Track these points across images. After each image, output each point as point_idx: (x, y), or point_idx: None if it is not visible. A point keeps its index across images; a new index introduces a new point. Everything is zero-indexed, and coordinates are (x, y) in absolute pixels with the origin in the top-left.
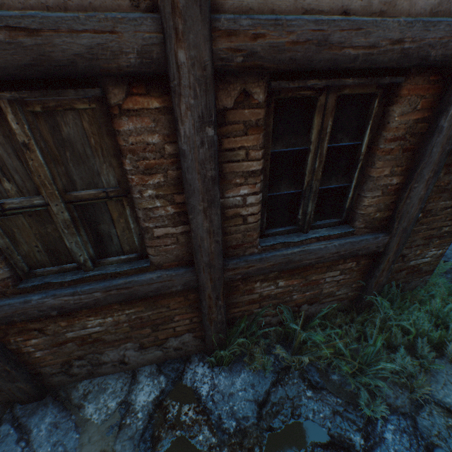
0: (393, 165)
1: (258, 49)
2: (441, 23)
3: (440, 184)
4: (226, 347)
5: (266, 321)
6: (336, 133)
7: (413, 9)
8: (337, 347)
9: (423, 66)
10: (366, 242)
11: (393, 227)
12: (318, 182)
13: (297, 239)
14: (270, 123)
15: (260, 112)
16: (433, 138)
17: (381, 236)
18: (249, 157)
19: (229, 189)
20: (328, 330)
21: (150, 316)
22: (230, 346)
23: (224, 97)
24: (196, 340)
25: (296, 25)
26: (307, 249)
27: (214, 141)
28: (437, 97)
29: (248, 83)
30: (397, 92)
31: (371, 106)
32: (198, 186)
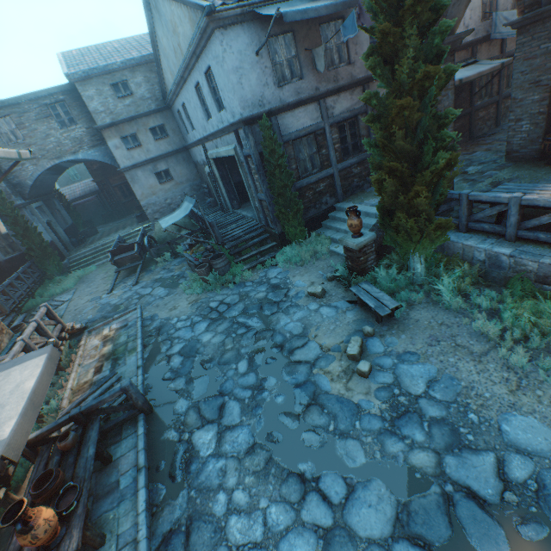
0: None
1: None
2: None
3: None
4: None
5: None
6: None
7: None
8: None
9: None
10: None
11: None
12: None
13: None
14: None
15: None
16: None
17: None
18: None
19: None
20: None
21: None
22: None
23: None
24: None
25: None
26: None
27: None
28: None
29: None
30: None
31: None
32: None
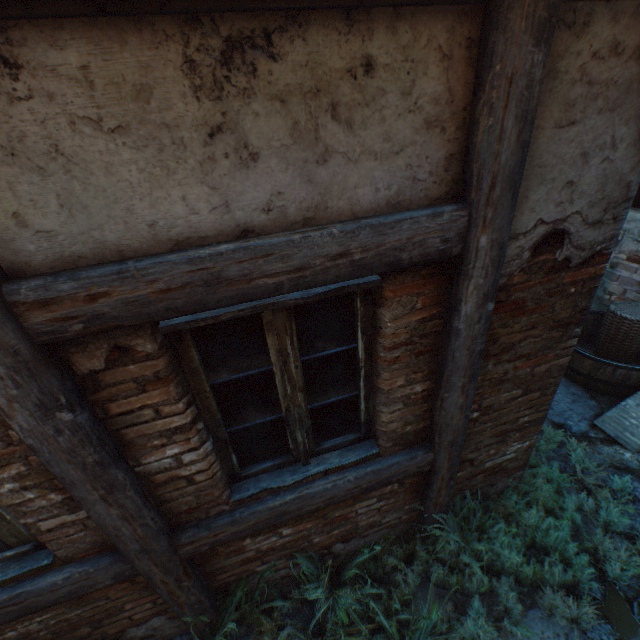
0: (408, 372)
1: (105, 309)
2: (403, 222)
3: (493, 376)
4: (219, 627)
5: (282, 574)
6: (313, 341)
7: (359, 206)
8: (377, 618)
9: (398, 268)
10: (398, 466)
11: (434, 441)
12: (300, 407)
13: (290, 480)
14: (194, 357)
15: (156, 363)
16: (452, 341)
17: (421, 453)
18: (163, 413)
19: (146, 454)
20: (368, 587)
21: (82, 613)
22: (221, 631)
23: (85, 359)
24: (175, 620)
25: (158, 272)
26: (306, 493)
27: (79, 424)
28: (444, 289)
29: (119, 336)
30: (380, 292)
31: (355, 303)
32: (77, 475)
